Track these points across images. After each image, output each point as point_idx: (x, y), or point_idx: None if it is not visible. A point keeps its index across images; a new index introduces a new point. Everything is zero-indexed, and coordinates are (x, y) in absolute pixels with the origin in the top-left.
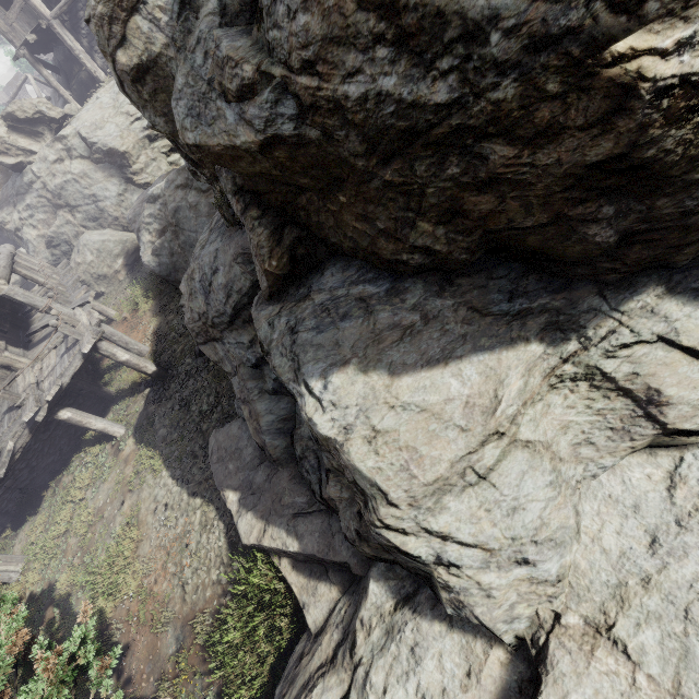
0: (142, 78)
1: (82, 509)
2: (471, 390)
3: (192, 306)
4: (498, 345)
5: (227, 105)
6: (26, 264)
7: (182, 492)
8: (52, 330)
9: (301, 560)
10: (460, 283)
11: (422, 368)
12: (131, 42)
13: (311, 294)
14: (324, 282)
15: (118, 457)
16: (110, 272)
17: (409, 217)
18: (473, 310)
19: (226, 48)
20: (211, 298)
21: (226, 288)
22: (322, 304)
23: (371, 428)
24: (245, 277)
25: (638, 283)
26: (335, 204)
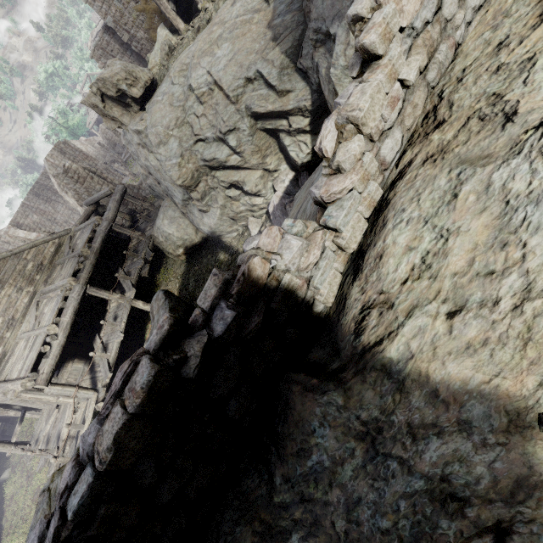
0: None
1: None
2: None
3: None
4: None
5: None
6: (121, 231)
7: None
8: (95, 369)
9: None
10: None
11: None
12: None
13: None
14: None
15: None
16: (174, 254)
17: None
18: None
19: None
20: None
21: None
22: None
23: None
24: None
25: None
26: None
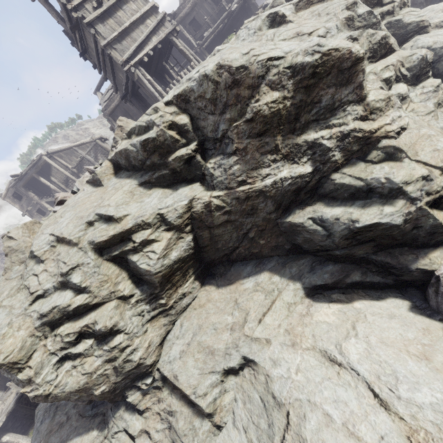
0: None
1: None
2: None
3: None
4: (84, 432)
5: None
6: None
7: None
8: None
9: None
10: None
11: None
12: None
13: None
14: None
15: None
16: None
17: None
18: (80, 415)
19: None
20: None
21: None
22: (48, 407)
23: None
24: None
25: (120, 404)
26: None
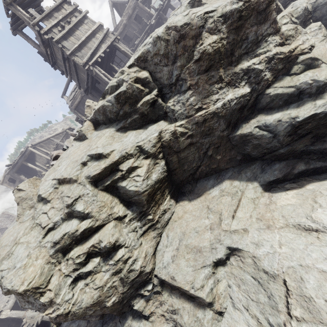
0: None
1: None
2: None
3: None
4: None
5: None
6: None
7: None
8: (28, 323)
9: None
10: (91, 321)
11: None
12: None
13: None
14: (65, 322)
15: None
16: None
17: None
18: None
19: None
20: None
21: None
22: None
23: None
24: None
25: (126, 315)
26: None
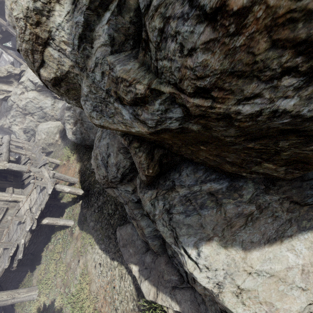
0: (58, 83)
1: (60, 264)
2: (304, 261)
3: (99, 173)
4: None
5: (122, 106)
6: (16, 144)
7: (107, 257)
8: (32, 178)
9: (181, 312)
10: (280, 184)
11: (264, 245)
12: (48, 63)
13: (176, 187)
14: (183, 180)
15: (72, 236)
16: (54, 141)
17: (256, 160)
18: (294, 203)
19: (120, 71)
20: (108, 169)
21: (116, 165)
22: (185, 196)
23: (237, 287)
24: (126, 161)
25: None
26: (195, 148)
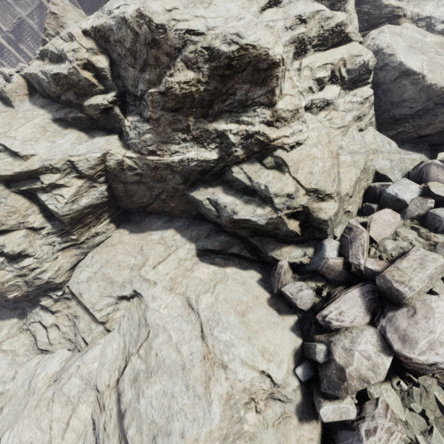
0: None
1: None
2: None
3: None
4: (6, 318)
5: None
6: None
7: None
8: None
9: None
10: None
11: None
12: None
13: None
14: None
15: None
16: None
17: None
18: (2, 306)
19: None
20: None
21: None
22: None
23: None
24: None
25: (37, 304)
26: None
